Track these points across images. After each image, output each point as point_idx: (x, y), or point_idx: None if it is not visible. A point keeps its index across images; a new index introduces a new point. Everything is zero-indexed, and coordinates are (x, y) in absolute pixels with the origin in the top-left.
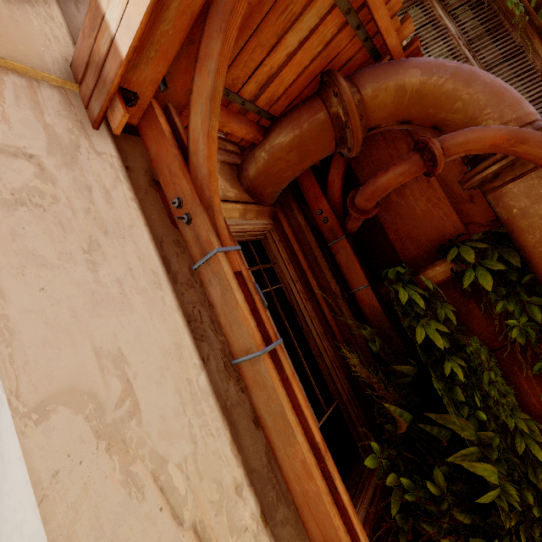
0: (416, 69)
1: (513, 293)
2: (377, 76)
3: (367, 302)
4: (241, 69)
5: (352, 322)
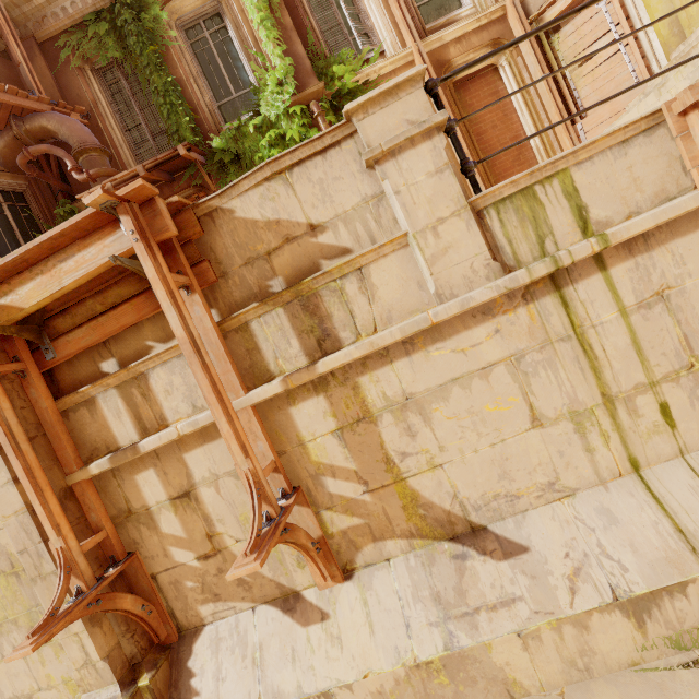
0: (45, 118)
1: None
2: (31, 119)
3: None
4: None
5: None
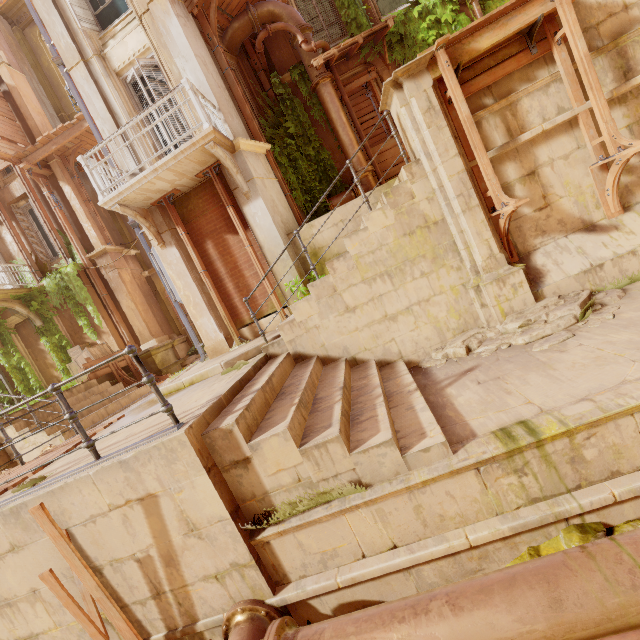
0: (272, 4)
1: (304, 81)
2: (262, 6)
3: (271, 96)
4: (221, 1)
5: (267, 105)
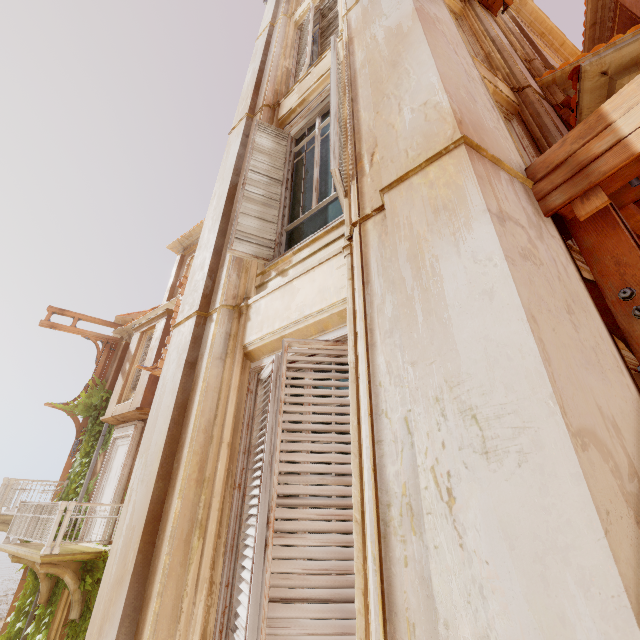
0: None
1: None
2: None
3: None
4: None
5: None
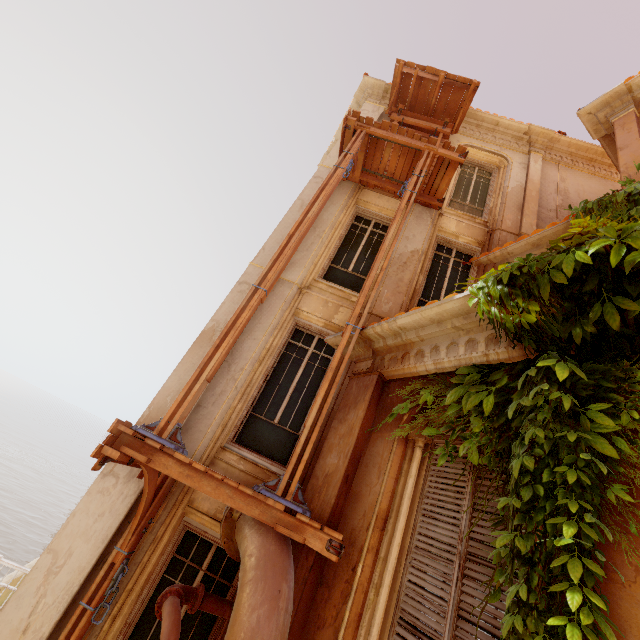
0: (248, 540)
1: None
2: (243, 522)
3: None
4: None
5: None
